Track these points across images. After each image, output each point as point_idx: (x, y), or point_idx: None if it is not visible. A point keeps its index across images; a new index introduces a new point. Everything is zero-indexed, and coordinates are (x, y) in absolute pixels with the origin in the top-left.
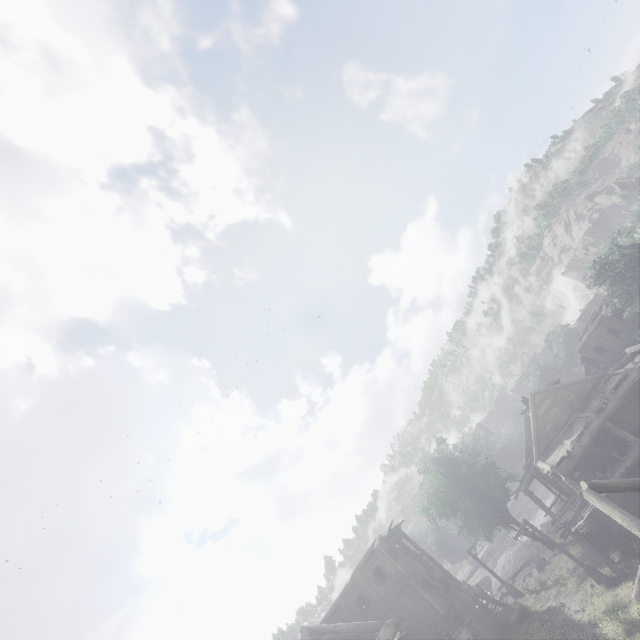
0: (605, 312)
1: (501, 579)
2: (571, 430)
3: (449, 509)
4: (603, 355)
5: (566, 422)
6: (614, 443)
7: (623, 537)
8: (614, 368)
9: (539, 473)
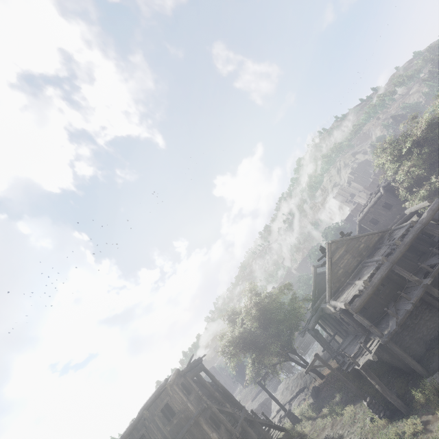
0: (383, 191)
1: (283, 406)
2: (361, 273)
3: (247, 345)
4: (376, 225)
5: (355, 267)
6: (395, 286)
7: (395, 370)
8: (396, 225)
9: (324, 315)
